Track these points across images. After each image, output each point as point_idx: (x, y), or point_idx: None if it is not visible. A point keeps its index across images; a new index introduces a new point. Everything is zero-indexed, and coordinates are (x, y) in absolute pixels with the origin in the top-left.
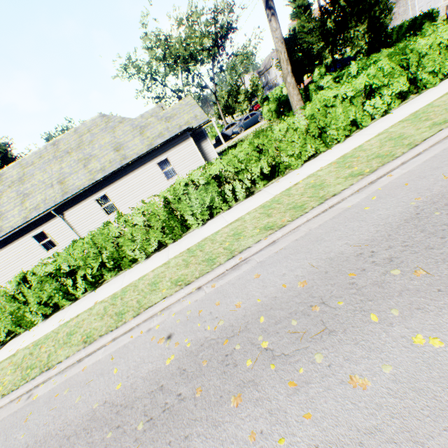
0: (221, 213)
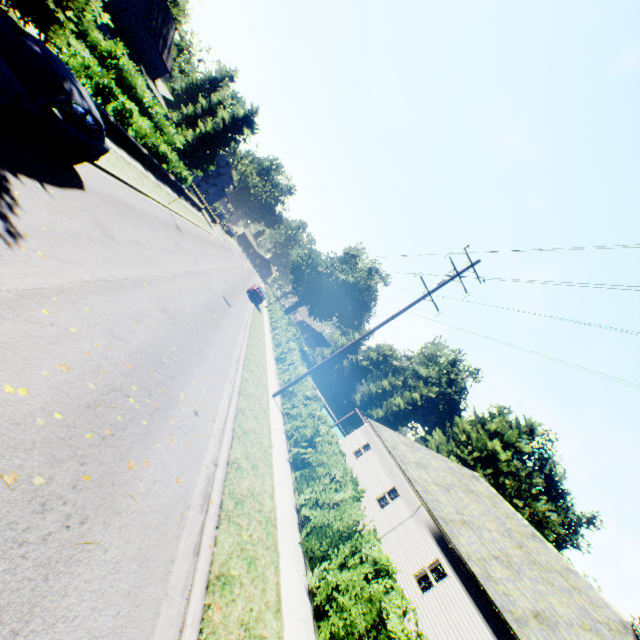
0: (316, 635)
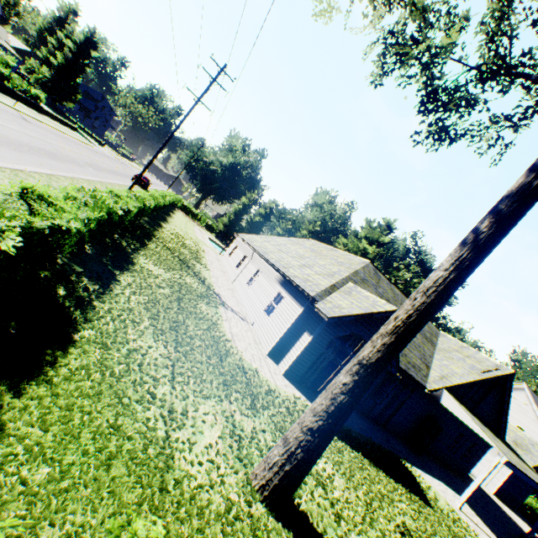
0: None
